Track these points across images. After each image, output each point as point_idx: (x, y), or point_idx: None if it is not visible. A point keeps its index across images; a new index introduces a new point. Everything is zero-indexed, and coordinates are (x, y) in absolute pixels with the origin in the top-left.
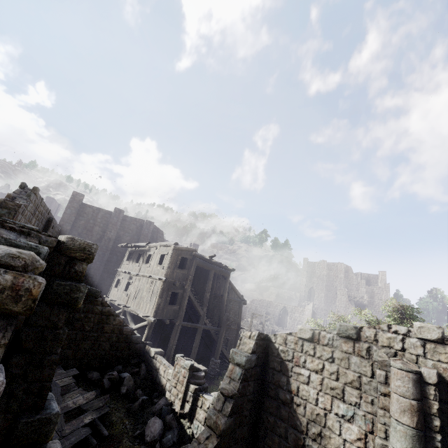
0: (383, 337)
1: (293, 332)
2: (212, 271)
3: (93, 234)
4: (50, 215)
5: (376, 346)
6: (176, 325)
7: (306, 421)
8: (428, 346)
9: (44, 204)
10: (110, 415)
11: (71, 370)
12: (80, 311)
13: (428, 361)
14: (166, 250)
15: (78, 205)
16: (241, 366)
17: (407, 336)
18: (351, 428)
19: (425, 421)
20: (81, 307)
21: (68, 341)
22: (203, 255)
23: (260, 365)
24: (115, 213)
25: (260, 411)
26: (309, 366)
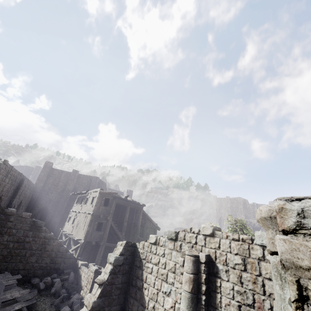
0: (188, 236)
1: (147, 240)
2: (128, 206)
3: (58, 187)
4: (23, 177)
5: (184, 242)
6: (101, 245)
7: (148, 299)
8: (206, 239)
9: (15, 170)
10: (37, 306)
11: (17, 275)
12: (30, 236)
13: (206, 249)
14: (96, 194)
15: (49, 169)
16: (112, 264)
17: (198, 234)
18: (168, 300)
19: (199, 287)
20: (30, 234)
21: (20, 257)
22: (123, 196)
23: (128, 263)
24: (73, 173)
25: (127, 296)
26: (152, 261)
